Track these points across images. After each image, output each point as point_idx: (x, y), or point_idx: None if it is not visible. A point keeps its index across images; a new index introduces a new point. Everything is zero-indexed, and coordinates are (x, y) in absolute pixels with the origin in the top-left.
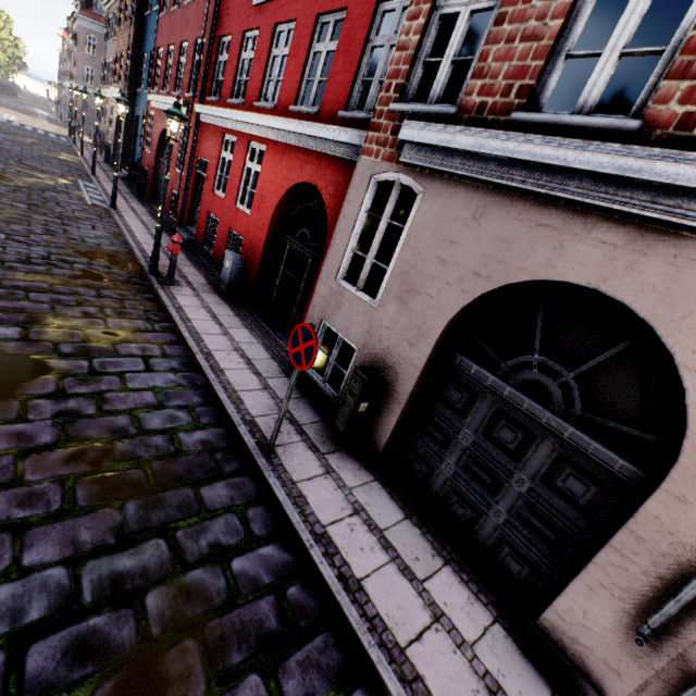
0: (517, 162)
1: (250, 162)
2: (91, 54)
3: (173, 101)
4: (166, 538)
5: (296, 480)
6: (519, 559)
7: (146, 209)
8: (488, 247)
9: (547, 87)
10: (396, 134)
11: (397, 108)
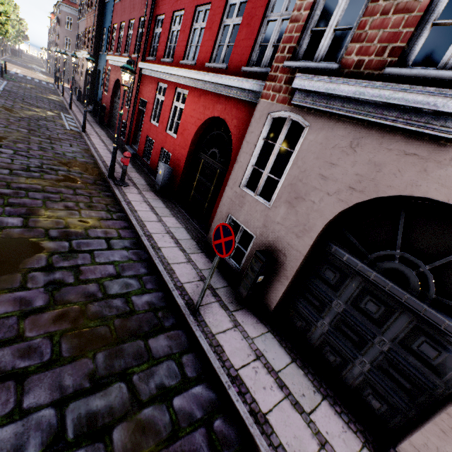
0: (389, 106)
1: (176, 102)
2: (69, 29)
3: (124, 60)
4: (126, 382)
5: (214, 332)
6: (379, 398)
7: (105, 132)
8: (362, 168)
9: (415, 48)
10: (288, 83)
11: (290, 64)
